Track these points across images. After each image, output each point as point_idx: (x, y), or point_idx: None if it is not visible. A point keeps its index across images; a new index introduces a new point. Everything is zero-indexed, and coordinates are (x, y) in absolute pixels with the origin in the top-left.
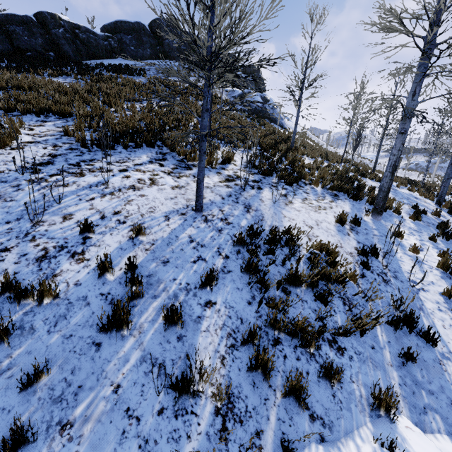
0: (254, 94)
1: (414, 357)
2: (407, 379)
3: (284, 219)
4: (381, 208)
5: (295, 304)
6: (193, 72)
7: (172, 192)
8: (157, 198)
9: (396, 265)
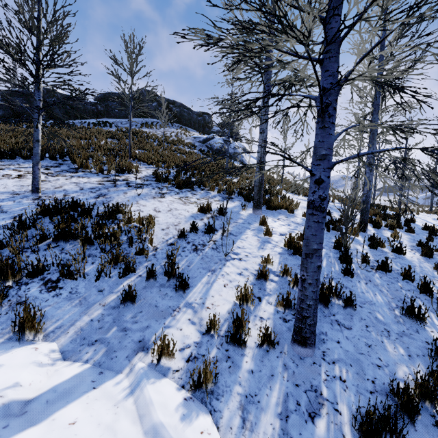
0: (216, 138)
1: (134, 298)
2: (109, 317)
3: (133, 205)
4: (258, 202)
5: (49, 254)
6: (167, 125)
7: (30, 183)
8: (7, 184)
9: (230, 242)
